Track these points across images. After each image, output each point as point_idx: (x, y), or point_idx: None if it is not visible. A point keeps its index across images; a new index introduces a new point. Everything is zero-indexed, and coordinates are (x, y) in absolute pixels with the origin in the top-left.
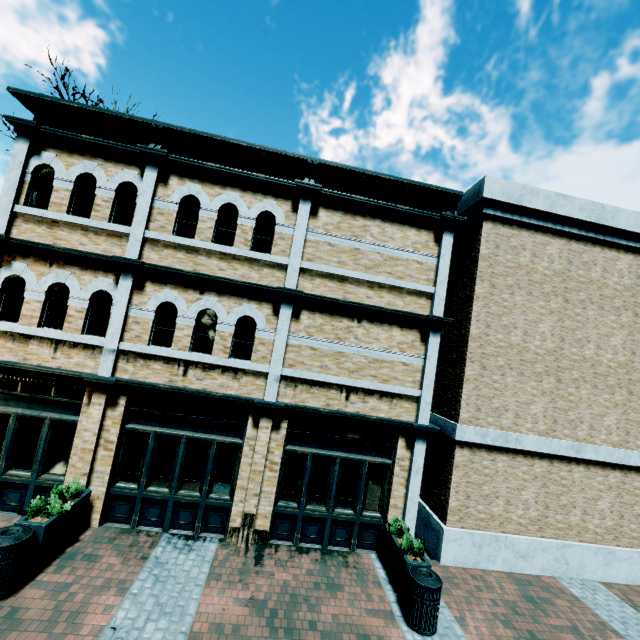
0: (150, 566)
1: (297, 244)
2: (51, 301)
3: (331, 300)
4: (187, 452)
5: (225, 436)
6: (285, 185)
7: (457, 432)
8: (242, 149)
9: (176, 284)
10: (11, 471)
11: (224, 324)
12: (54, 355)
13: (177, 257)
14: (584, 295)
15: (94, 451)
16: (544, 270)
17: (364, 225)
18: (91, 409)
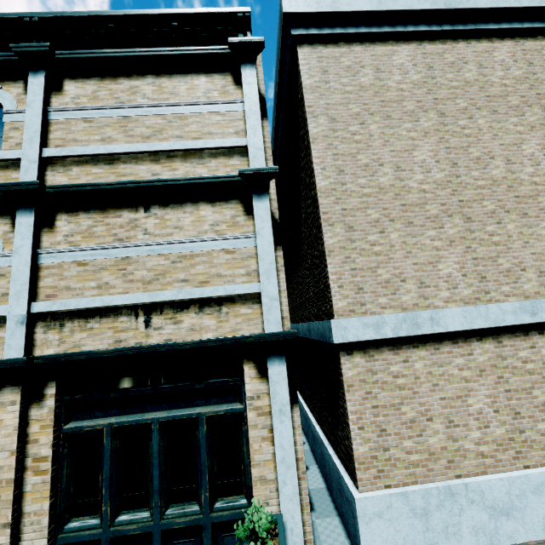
0: None
1: (31, 127)
2: None
3: (92, 187)
4: None
5: None
6: (4, 60)
7: (334, 331)
8: None
9: None
10: None
11: None
12: None
13: None
14: (464, 102)
15: None
16: (398, 85)
17: (131, 87)
18: None
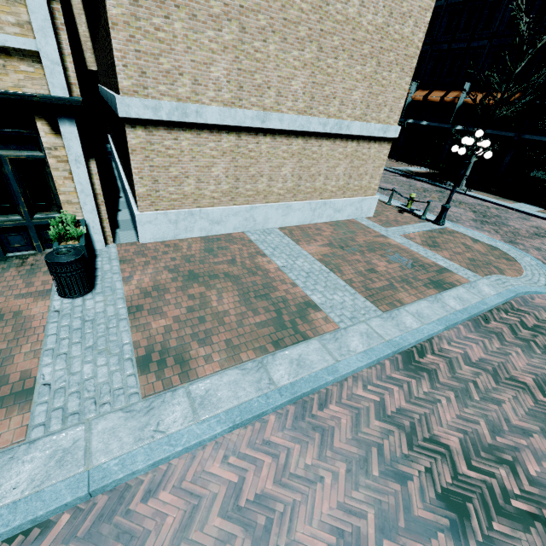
0: None
1: None
2: None
3: None
4: None
5: None
6: None
7: (119, 107)
8: None
9: None
10: None
11: None
12: None
13: None
14: None
15: None
16: None
17: None
18: None
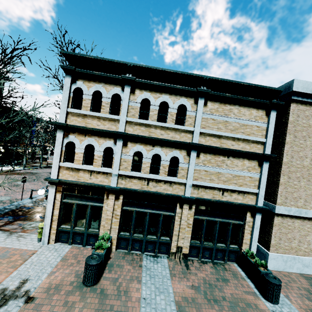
0: (144, 270)
1: (198, 120)
2: (86, 152)
3: (215, 147)
4: (149, 219)
5: (166, 212)
6: (191, 90)
7: (276, 209)
8: (170, 73)
9: (141, 142)
10: (76, 227)
11: (164, 161)
12: (90, 177)
13: (141, 129)
14: None
15: (111, 219)
16: None
17: (230, 108)
18: (109, 201)
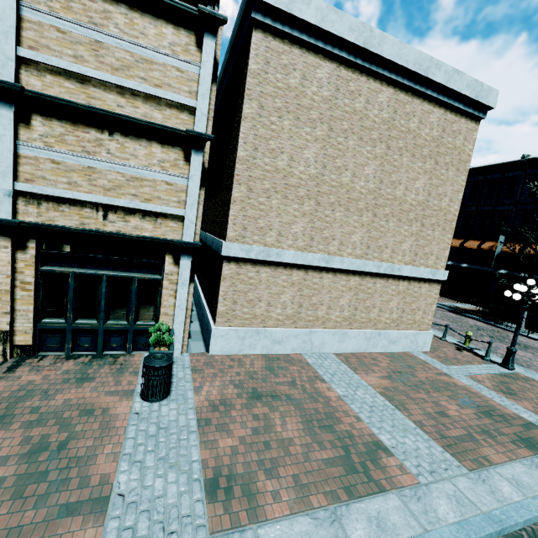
0: None
1: (5, 20)
2: None
3: (67, 103)
4: None
5: None
6: None
7: (223, 249)
8: None
9: None
10: None
11: None
12: None
13: None
14: (347, 125)
15: None
16: (313, 95)
17: (105, 10)
18: None
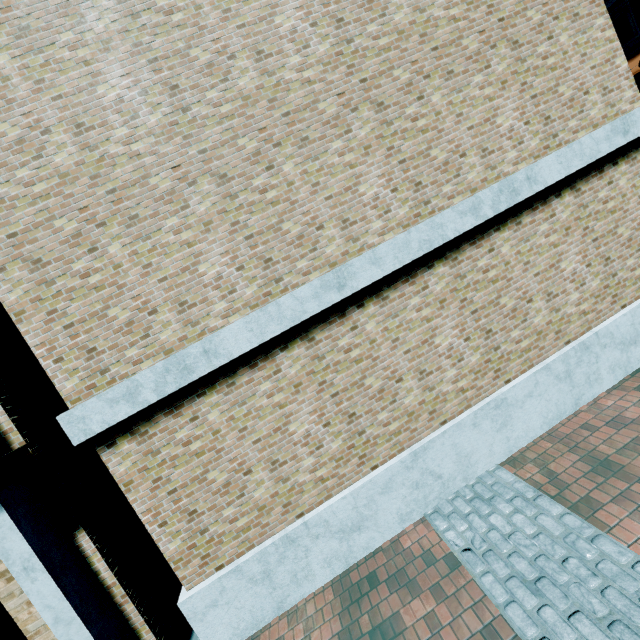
0: None
1: None
2: None
3: None
4: None
5: None
6: None
7: (68, 430)
8: None
9: None
10: None
11: None
12: None
13: None
14: None
15: None
16: None
17: None
18: None
